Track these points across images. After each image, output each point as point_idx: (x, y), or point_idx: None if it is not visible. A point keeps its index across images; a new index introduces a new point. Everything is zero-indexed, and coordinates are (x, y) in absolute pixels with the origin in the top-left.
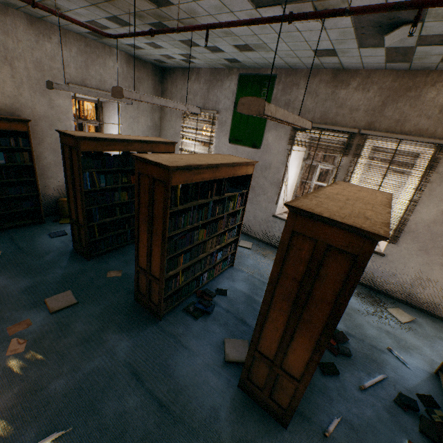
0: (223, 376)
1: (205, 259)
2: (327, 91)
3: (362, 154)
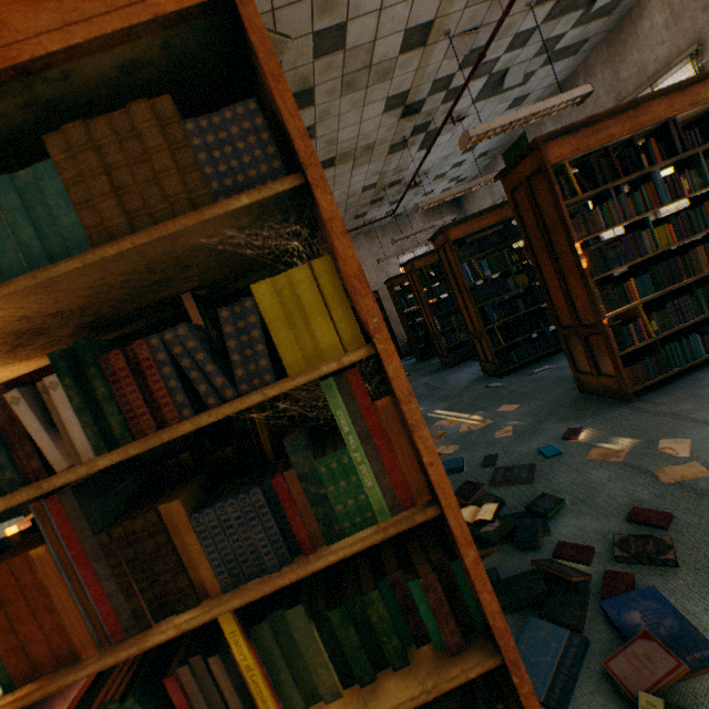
0: (477, 374)
1: None
2: None
3: None
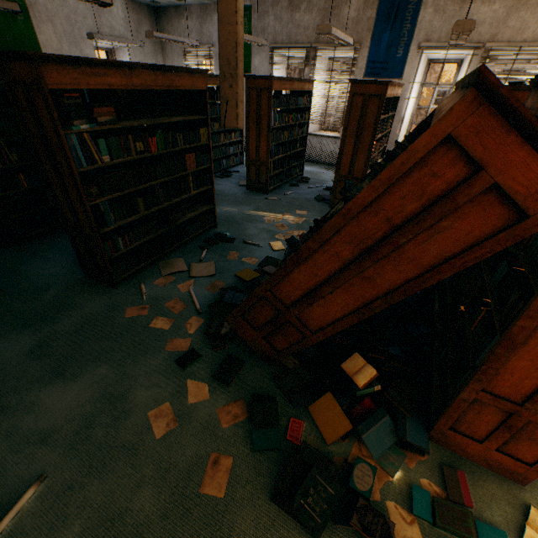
0: (239, 188)
1: (222, 148)
2: (288, 16)
3: (316, 63)
